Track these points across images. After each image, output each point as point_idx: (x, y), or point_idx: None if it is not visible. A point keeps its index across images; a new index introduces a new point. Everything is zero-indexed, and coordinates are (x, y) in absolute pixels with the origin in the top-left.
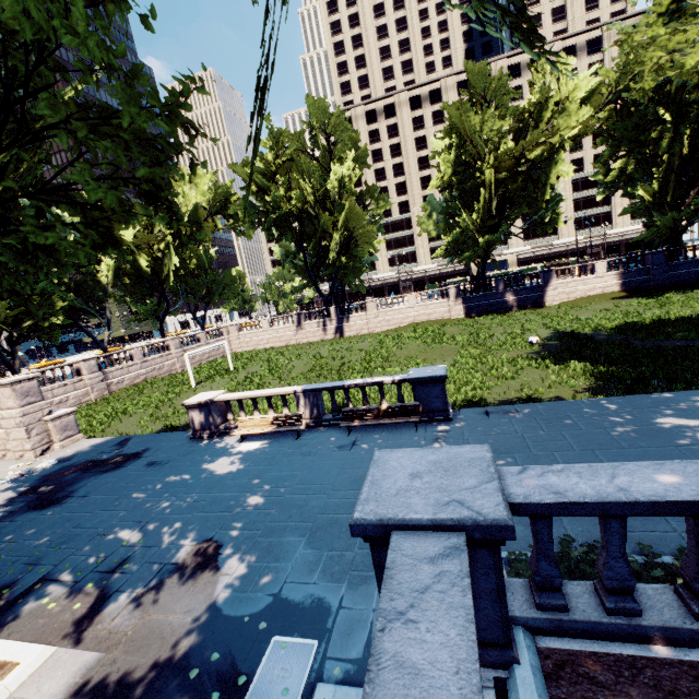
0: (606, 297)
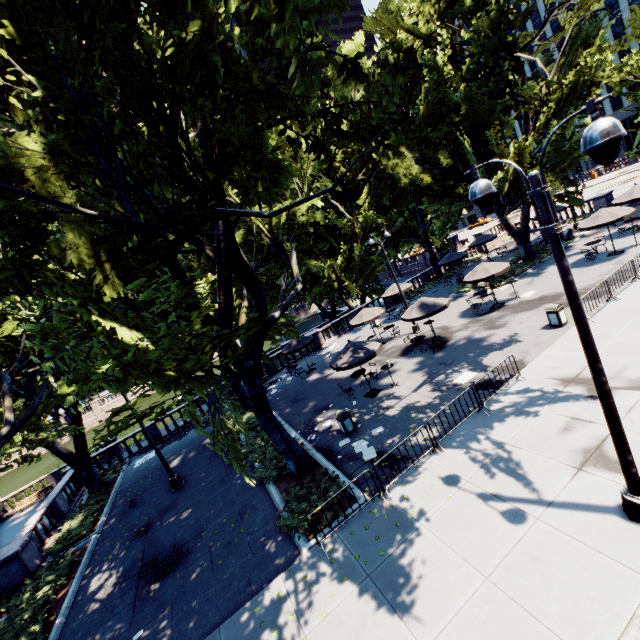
0: None
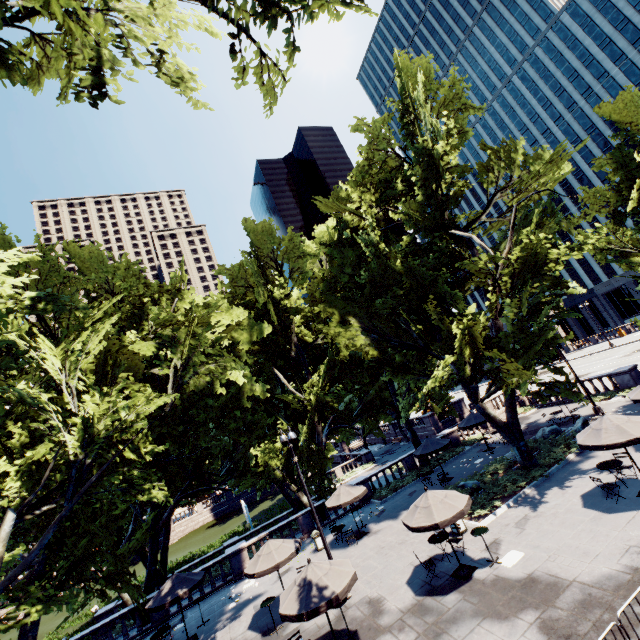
0: (205, 527)
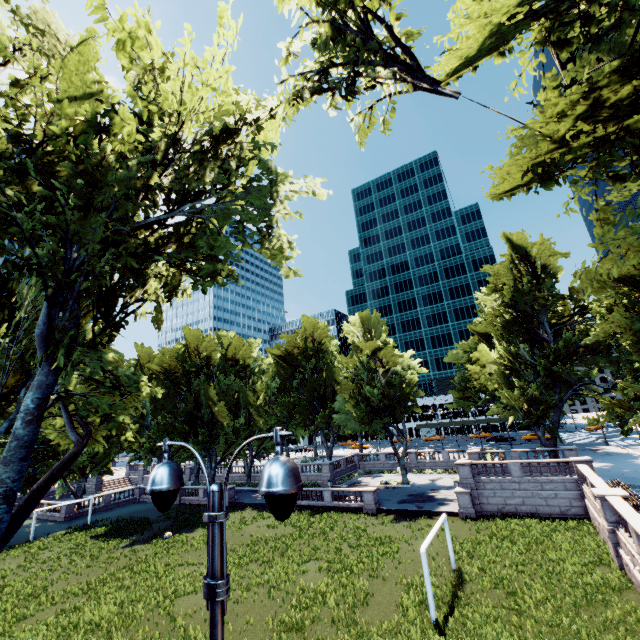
0: None
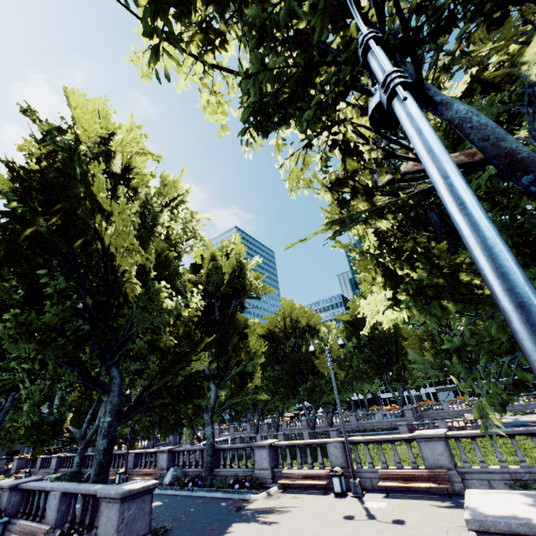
0: None
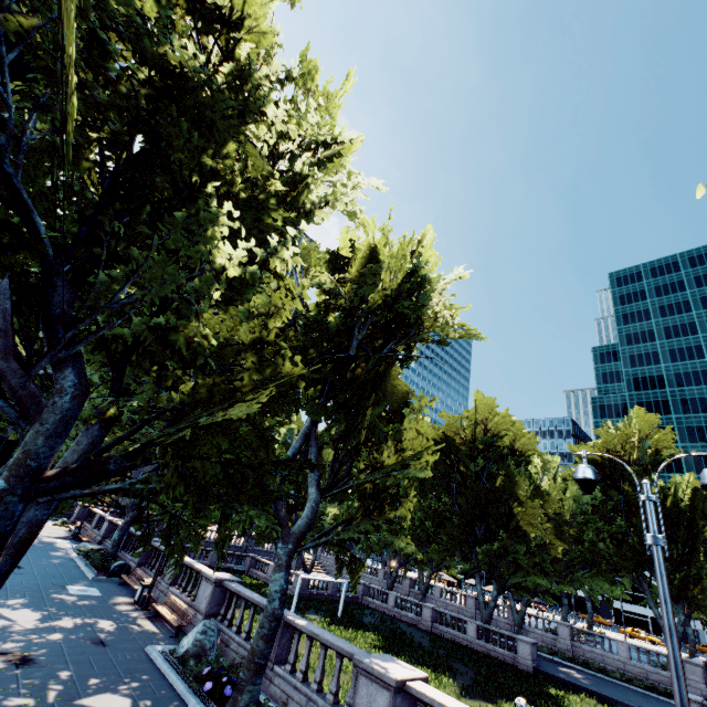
0: None
